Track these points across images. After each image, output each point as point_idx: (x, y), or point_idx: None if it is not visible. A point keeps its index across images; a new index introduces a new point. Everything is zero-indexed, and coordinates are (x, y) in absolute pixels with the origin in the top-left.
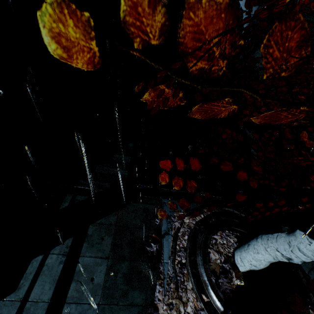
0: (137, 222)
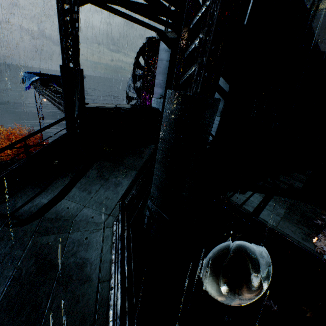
0: (305, 209)
